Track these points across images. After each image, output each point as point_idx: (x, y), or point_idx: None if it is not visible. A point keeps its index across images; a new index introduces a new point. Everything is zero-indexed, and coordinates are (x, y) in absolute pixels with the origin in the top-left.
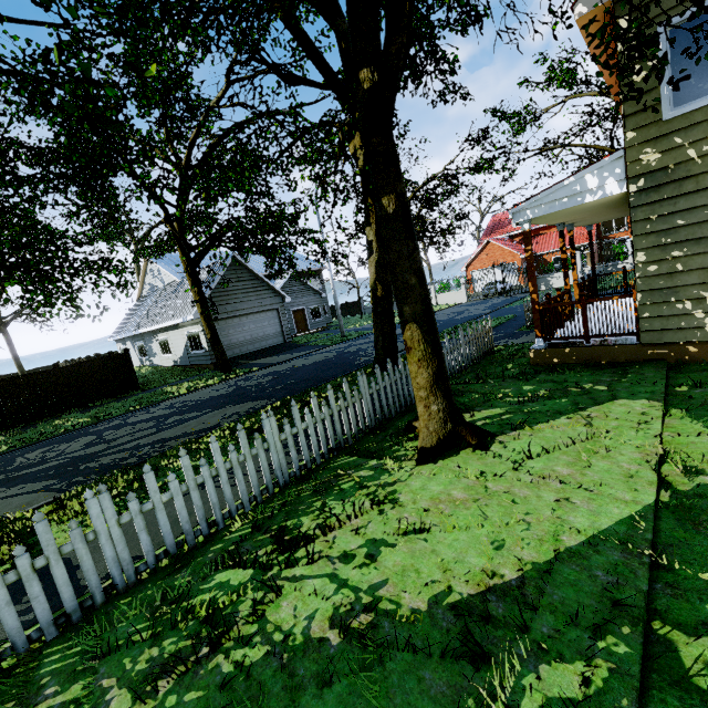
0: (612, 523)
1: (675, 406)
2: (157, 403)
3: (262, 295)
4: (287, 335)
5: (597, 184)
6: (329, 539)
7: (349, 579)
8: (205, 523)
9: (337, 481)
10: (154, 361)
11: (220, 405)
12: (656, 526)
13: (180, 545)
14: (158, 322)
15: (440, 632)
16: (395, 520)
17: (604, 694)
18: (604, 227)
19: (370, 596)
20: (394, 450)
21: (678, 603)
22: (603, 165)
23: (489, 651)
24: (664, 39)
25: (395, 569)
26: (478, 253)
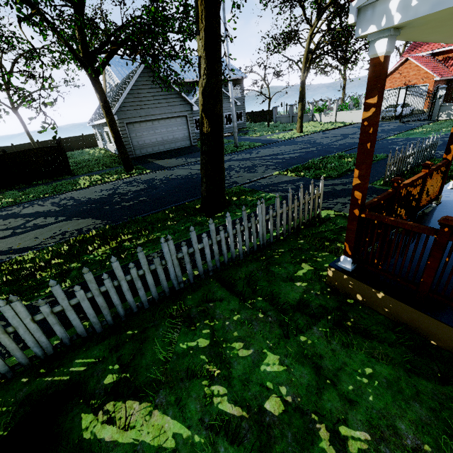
0: None
1: None
2: (62, 193)
3: (173, 103)
4: (193, 140)
5: None
6: None
7: None
8: None
9: None
10: (107, 146)
11: (74, 214)
12: None
13: None
14: (100, 118)
15: None
16: None
17: None
18: None
19: None
20: None
21: None
22: None
23: None
24: None
25: None
26: (392, 72)
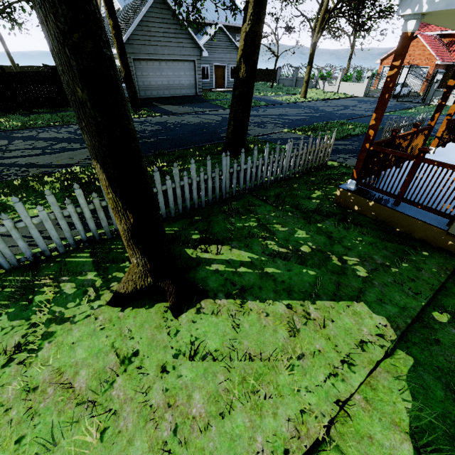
0: None
1: (408, 347)
2: (72, 124)
3: (182, 44)
4: (198, 89)
5: None
6: None
7: None
8: None
9: (42, 287)
10: None
11: None
12: None
13: None
14: None
15: None
16: None
17: None
18: None
19: None
20: (120, 268)
21: None
22: None
23: None
24: None
25: None
26: None
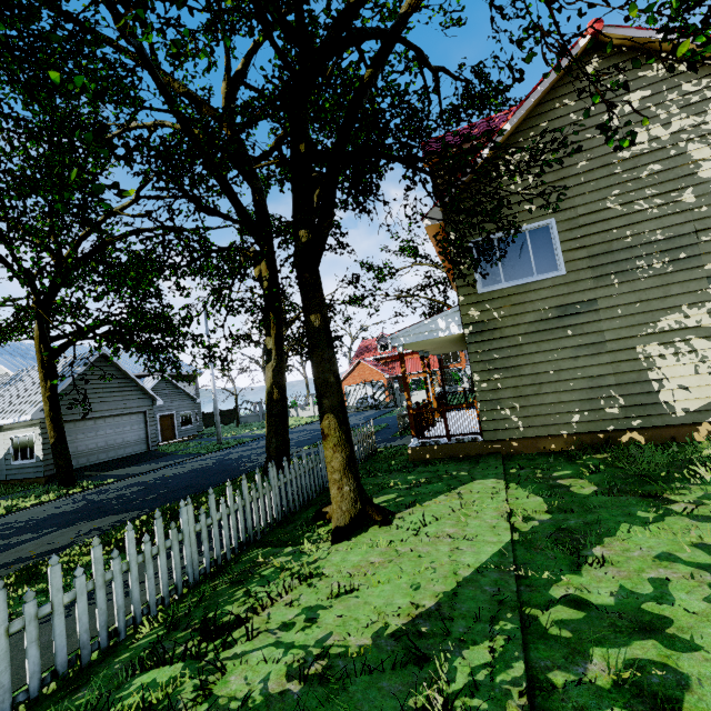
0: (489, 557)
1: (511, 481)
2: None
3: (129, 396)
4: (152, 442)
5: (445, 325)
6: (263, 616)
7: (294, 641)
8: (105, 633)
9: (256, 570)
10: None
11: (69, 522)
12: (514, 554)
13: (72, 664)
14: None
15: (387, 654)
16: (325, 588)
17: (504, 653)
18: (445, 358)
19: (319, 648)
20: (307, 536)
21: (534, 594)
22: (448, 314)
23: (427, 654)
24: (473, 249)
25: (336, 623)
26: (351, 371)
